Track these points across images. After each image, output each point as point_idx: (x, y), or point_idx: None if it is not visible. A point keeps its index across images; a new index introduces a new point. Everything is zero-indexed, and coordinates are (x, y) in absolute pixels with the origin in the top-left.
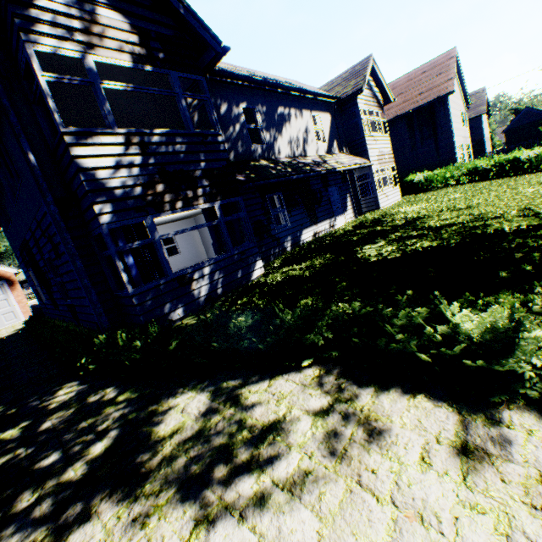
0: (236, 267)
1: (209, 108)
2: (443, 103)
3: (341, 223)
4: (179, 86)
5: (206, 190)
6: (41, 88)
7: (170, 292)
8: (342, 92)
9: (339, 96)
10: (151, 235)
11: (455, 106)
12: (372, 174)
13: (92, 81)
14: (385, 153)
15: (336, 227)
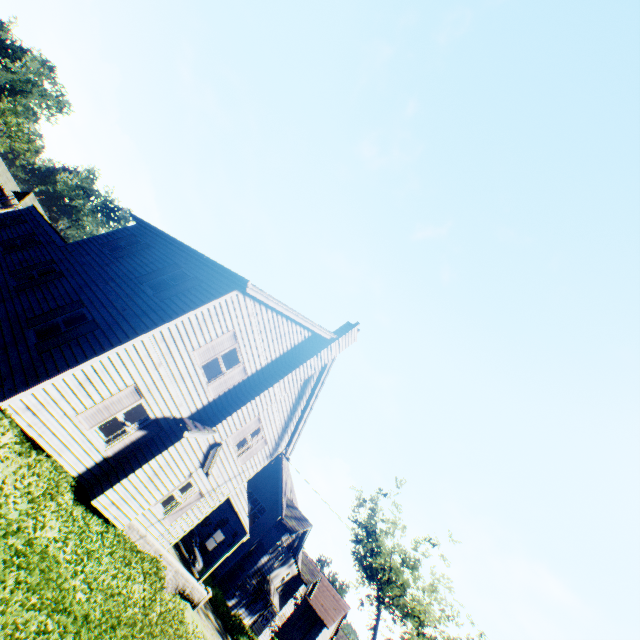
0: (236, 604)
1: (281, 559)
2: (322, 625)
3: (247, 620)
4: (284, 552)
5: (259, 578)
6: (275, 541)
7: (231, 595)
8: (304, 572)
9: (302, 571)
10: (246, 579)
11: (324, 634)
12: (274, 617)
13: (279, 545)
14: (286, 615)
15: (245, 619)
